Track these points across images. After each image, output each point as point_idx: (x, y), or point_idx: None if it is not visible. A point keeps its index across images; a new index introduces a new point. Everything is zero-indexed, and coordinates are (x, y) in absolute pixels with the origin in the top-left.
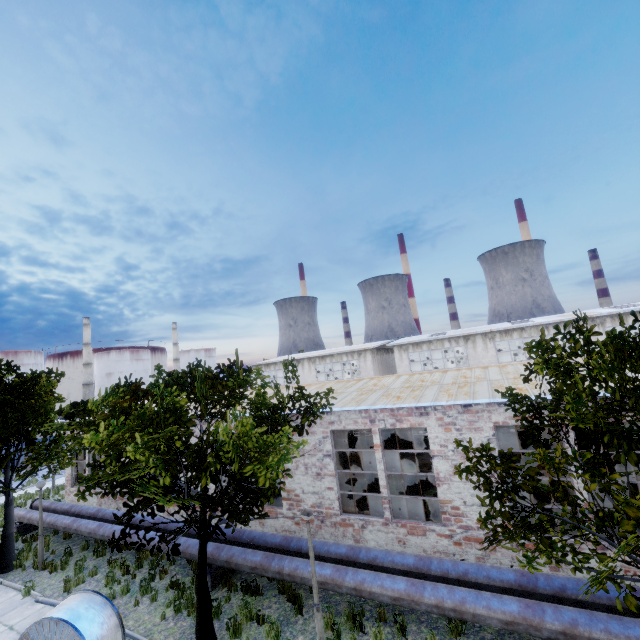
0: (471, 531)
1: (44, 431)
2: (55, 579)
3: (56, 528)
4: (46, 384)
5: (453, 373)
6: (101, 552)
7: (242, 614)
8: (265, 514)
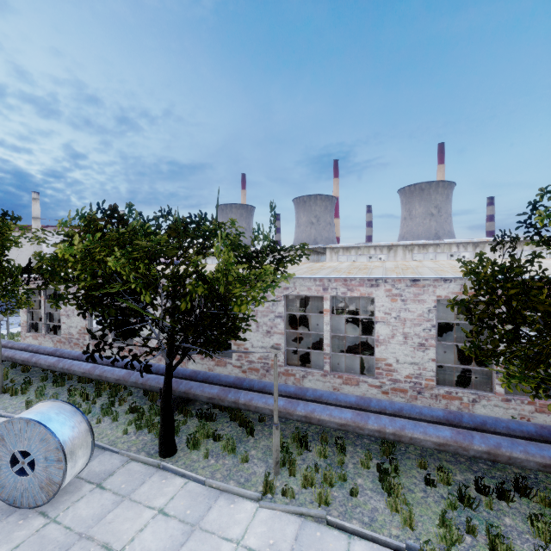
0: (399, 383)
1: (1, 267)
2: (16, 400)
3: (14, 361)
4: (1, 224)
5: (392, 263)
6: (60, 383)
7: (200, 433)
8: (244, 339)
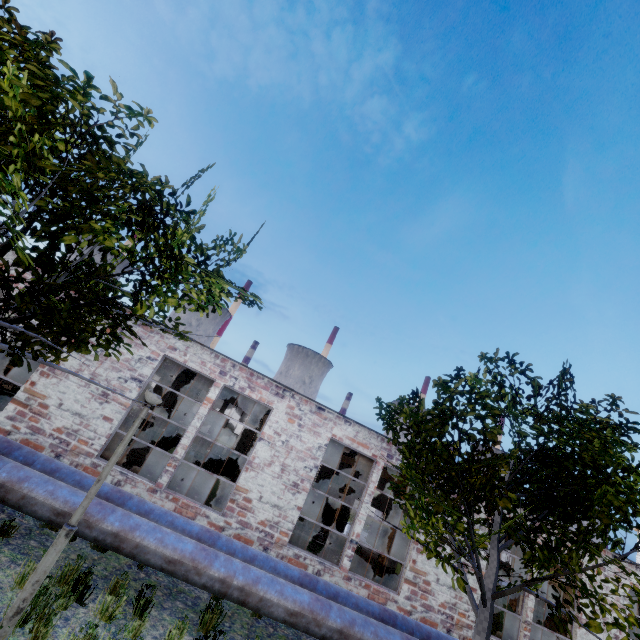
0: (248, 530)
1: None
2: None
3: None
4: None
5: None
6: None
7: None
8: (144, 344)
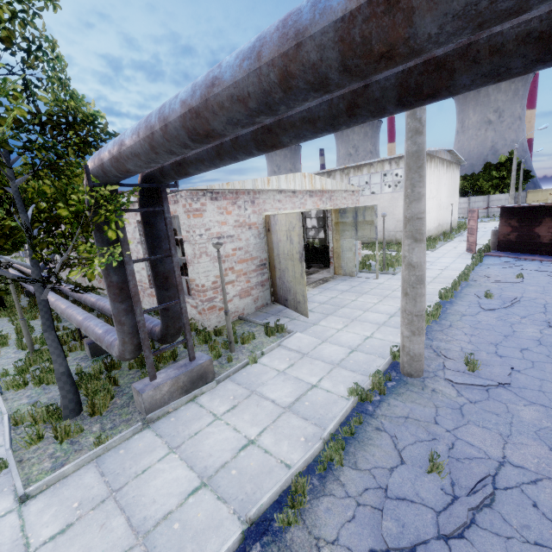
0: None
1: None
2: None
3: None
4: None
5: None
6: None
7: None
8: None
